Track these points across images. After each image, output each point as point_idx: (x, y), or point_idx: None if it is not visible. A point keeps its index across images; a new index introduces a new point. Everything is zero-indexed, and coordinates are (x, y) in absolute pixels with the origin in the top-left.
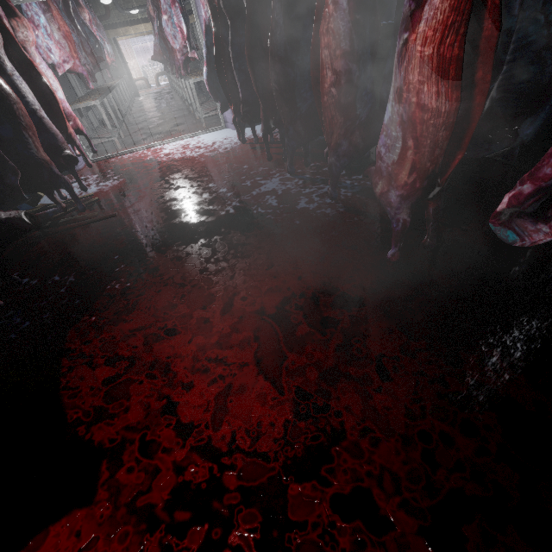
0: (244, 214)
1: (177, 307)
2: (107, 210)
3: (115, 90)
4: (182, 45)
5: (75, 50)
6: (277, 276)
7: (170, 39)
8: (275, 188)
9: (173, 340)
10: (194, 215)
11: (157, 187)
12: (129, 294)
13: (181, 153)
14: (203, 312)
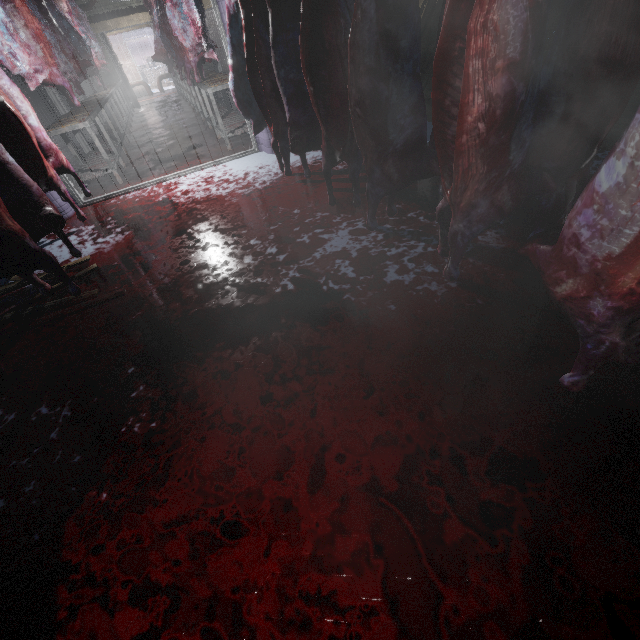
0: (310, 292)
1: (235, 474)
2: (111, 285)
3: (108, 104)
4: (195, 42)
5: (51, 54)
6: (384, 411)
7: (178, 34)
8: (346, 247)
9: (239, 548)
10: (236, 293)
11: (177, 245)
12: (157, 445)
13: (204, 191)
14: (278, 486)
